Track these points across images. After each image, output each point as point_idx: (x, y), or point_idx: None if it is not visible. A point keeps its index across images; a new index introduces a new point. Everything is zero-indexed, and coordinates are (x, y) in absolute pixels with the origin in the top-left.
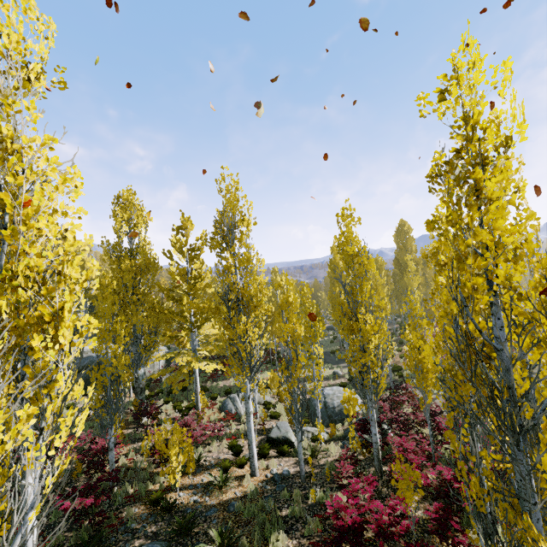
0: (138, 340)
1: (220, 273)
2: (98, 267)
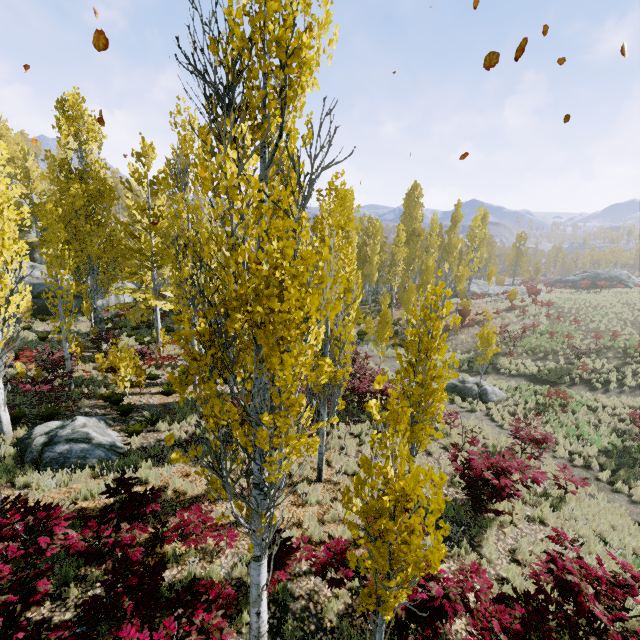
0: (95, 272)
1: (172, 216)
2: (26, 211)
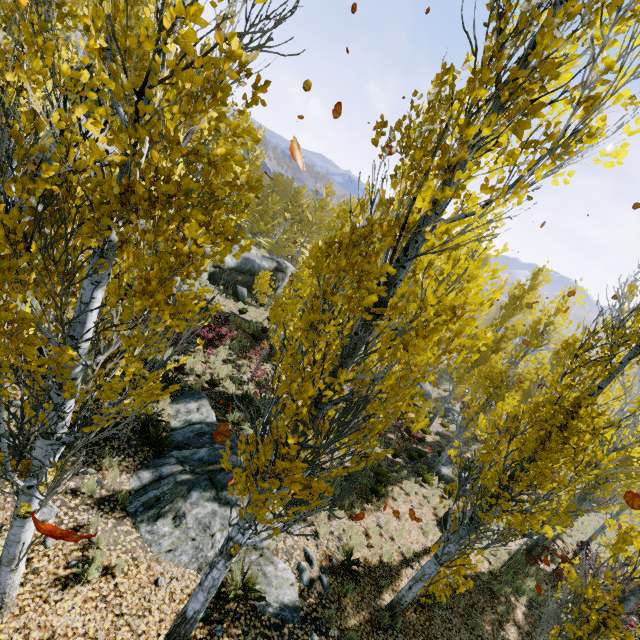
0: None
1: (492, 325)
2: None
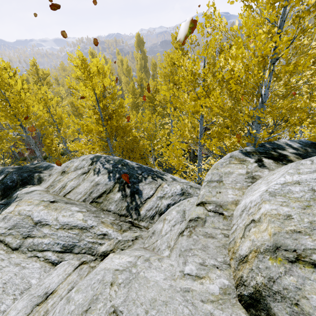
0: None
1: None
2: None
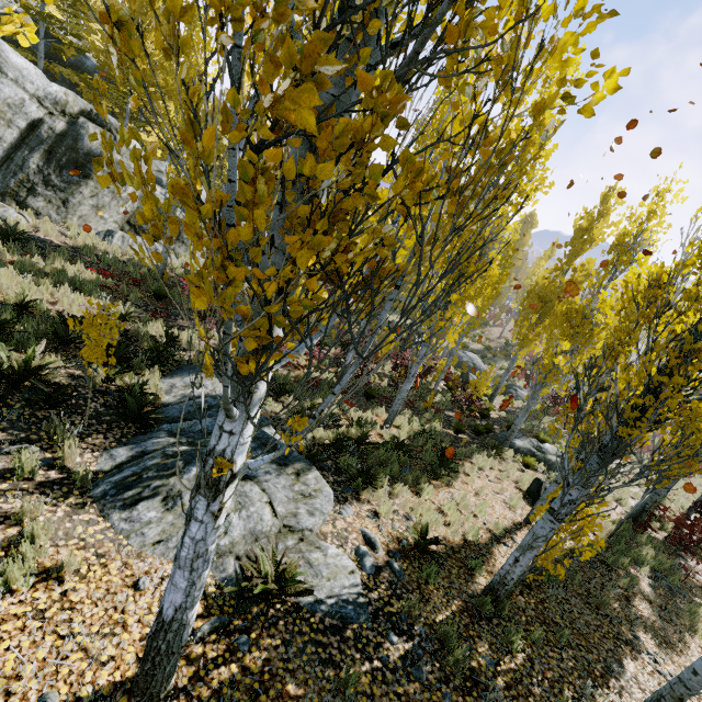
0: None
1: (556, 268)
2: None
